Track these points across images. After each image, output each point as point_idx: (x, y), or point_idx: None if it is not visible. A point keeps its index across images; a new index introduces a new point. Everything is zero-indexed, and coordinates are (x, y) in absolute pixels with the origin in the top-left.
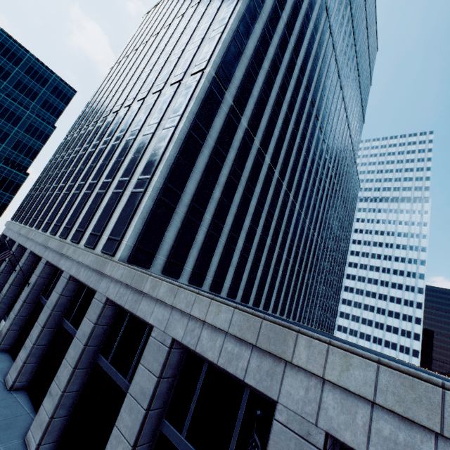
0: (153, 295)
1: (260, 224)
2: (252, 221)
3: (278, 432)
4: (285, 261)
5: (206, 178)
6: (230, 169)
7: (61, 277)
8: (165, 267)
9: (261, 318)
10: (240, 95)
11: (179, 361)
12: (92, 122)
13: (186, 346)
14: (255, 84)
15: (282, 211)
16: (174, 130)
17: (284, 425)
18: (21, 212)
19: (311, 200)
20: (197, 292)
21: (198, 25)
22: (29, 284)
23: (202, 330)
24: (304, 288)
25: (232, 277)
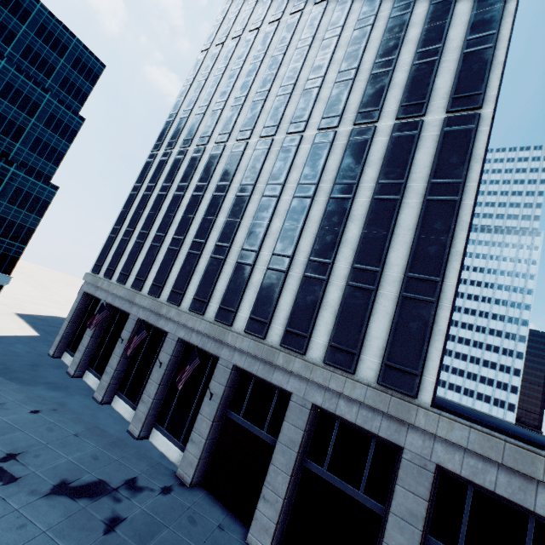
0: None
1: None
2: None
3: None
4: None
5: None
6: None
7: (291, 402)
8: None
9: None
10: None
11: None
12: (210, 142)
13: None
14: None
15: None
16: (458, 207)
17: None
18: (113, 265)
19: None
20: None
21: (412, 18)
22: (211, 395)
23: None
24: None
25: None
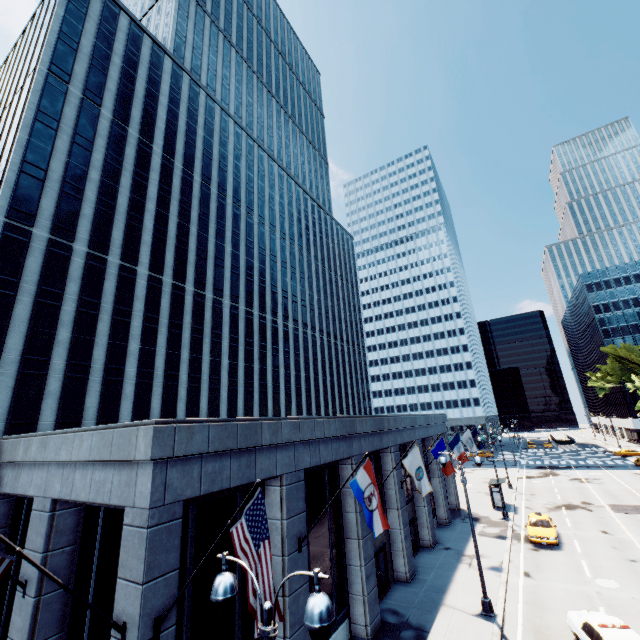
0: None
1: (161, 341)
2: (142, 343)
3: None
4: (229, 366)
5: (36, 325)
6: (77, 303)
7: None
8: (6, 431)
9: None
10: (59, 223)
11: None
12: None
13: None
14: (84, 202)
15: (197, 315)
16: None
17: None
18: None
19: (251, 286)
20: None
21: None
22: None
23: None
24: (283, 385)
25: (132, 410)
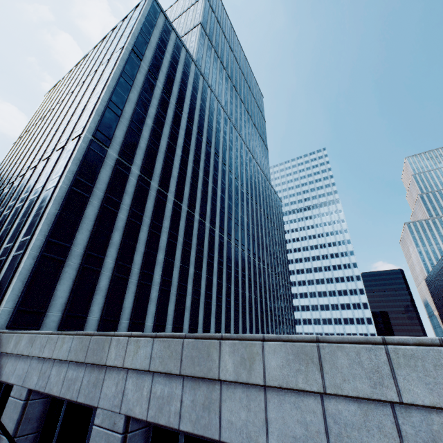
0: (15, 352)
1: (177, 256)
2: (166, 255)
3: (95, 436)
4: (217, 284)
5: (99, 225)
6: (128, 213)
7: None
8: (61, 323)
9: (92, 336)
10: (125, 149)
11: (43, 412)
12: None
13: (41, 392)
14: (141, 138)
15: (200, 239)
16: (54, 189)
17: (100, 426)
18: None
19: (231, 223)
20: (50, 333)
21: (82, 99)
22: None
23: (52, 369)
24: (247, 306)
25: (154, 314)
